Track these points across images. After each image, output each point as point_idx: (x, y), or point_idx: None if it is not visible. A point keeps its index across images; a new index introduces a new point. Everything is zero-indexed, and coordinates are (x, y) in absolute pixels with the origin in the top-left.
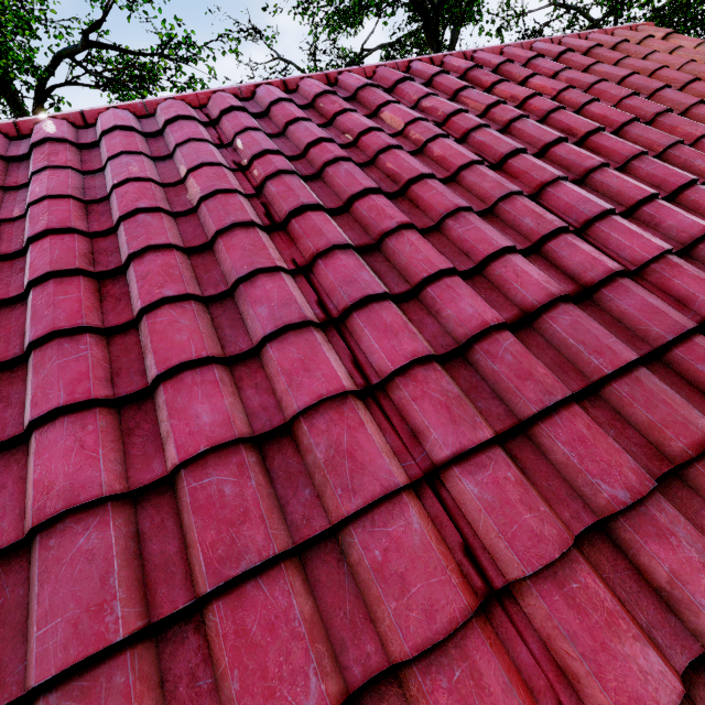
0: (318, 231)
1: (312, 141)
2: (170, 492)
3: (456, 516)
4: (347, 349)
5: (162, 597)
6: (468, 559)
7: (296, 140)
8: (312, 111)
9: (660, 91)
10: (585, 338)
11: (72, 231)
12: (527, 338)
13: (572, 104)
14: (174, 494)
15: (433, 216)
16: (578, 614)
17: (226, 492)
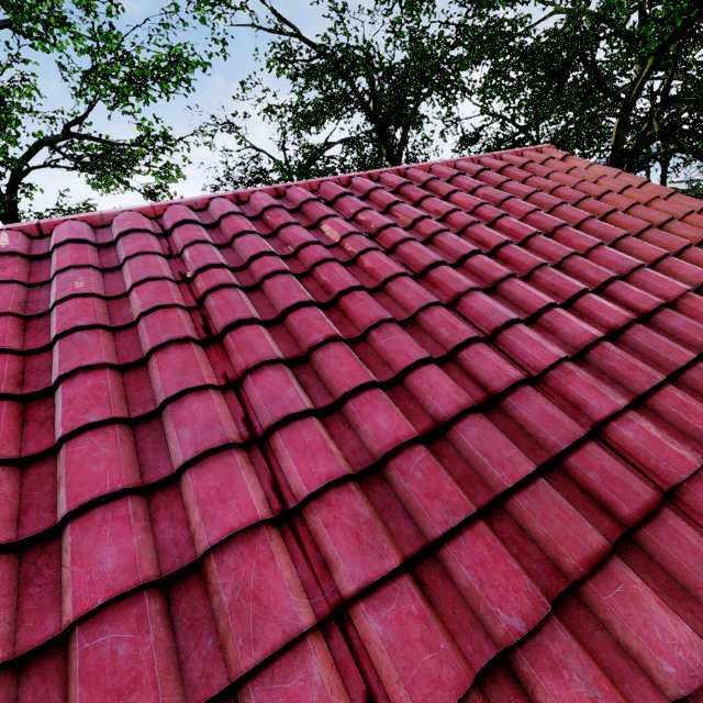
0: (250, 347)
1: (254, 255)
2: (61, 654)
3: (362, 658)
4: (268, 470)
5: None
6: None
7: (241, 252)
8: (260, 222)
9: (558, 207)
10: (489, 450)
11: (4, 351)
12: (440, 449)
13: (486, 217)
14: (65, 655)
15: (360, 327)
16: None
17: (119, 654)
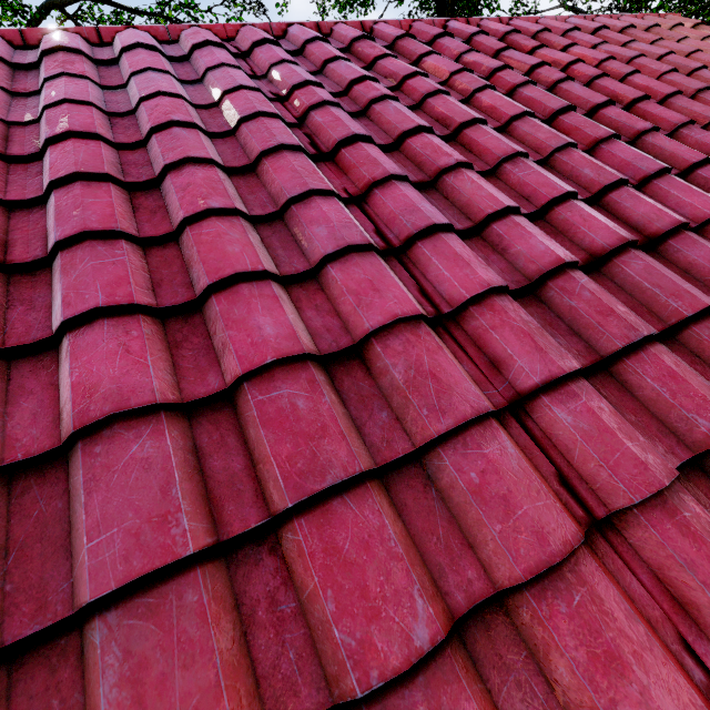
0: (373, 161)
1: (356, 78)
2: (228, 409)
3: (546, 446)
4: (412, 279)
5: (230, 515)
6: (565, 488)
7: (337, 78)
8: (348, 56)
9: (698, 72)
10: (661, 282)
11: (96, 138)
12: (596, 282)
13: (614, 74)
14: (233, 410)
15: (489, 160)
16: (695, 542)
17: (299, 406)
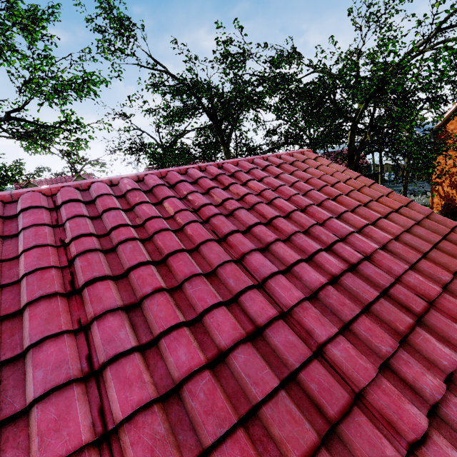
0: (99, 299)
1: (114, 226)
2: None
3: None
4: (98, 397)
5: None
6: None
7: (106, 223)
8: (124, 199)
9: (309, 192)
10: (250, 372)
11: None
12: (220, 371)
13: (267, 198)
14: None
15: (178, 279)
16: None
17: None
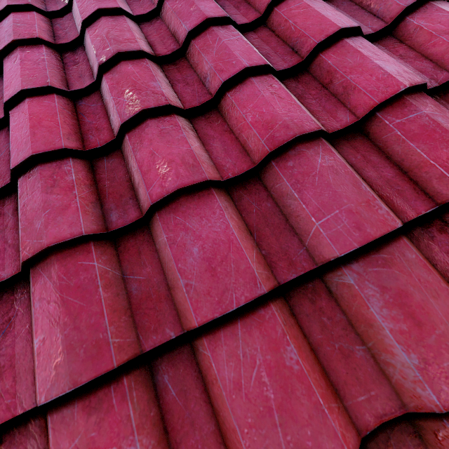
0: None
1: None
2: (360, 137)
3: None
4: None
5: (400, 206)
6: None
7: None
8: None
9: None
10: None
11: None
12: None
13: None
14: (365, 137)
15: None
16: None
17: (441, 122)
